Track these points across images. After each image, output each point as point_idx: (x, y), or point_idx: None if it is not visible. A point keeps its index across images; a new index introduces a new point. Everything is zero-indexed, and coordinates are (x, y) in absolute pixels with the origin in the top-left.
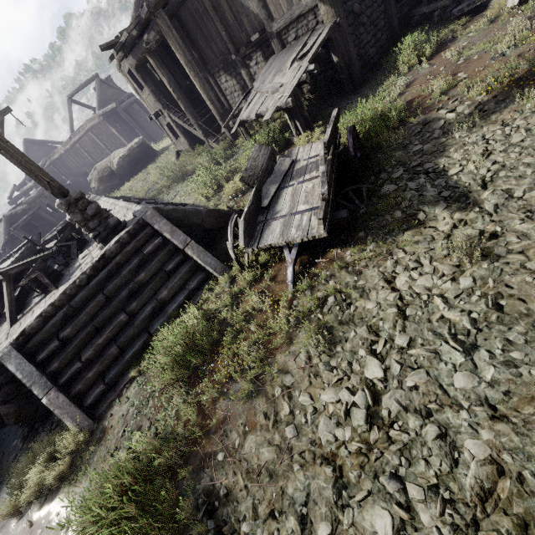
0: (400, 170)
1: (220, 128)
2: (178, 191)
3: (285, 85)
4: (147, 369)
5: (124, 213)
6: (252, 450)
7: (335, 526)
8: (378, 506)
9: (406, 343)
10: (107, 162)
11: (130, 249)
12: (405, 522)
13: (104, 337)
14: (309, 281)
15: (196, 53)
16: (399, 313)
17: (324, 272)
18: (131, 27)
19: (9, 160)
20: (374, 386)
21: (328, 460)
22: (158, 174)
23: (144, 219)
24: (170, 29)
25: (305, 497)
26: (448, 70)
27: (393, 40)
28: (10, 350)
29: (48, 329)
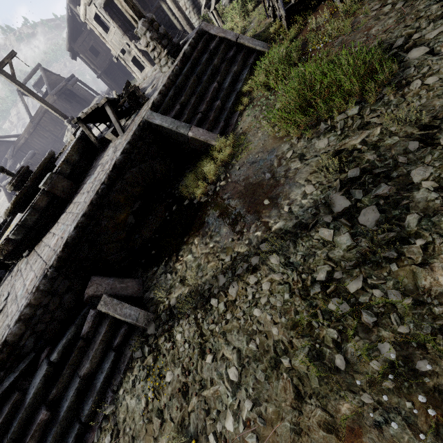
0: None
1: None
2: None
3: None
4: (248, 104)
5: None
6: (379, 28)
7: None
8: None
9: None
10: None
11: (200, 49)
12: None
13: (209, 97)
14: None
15: None
16: None
17: None
18: None
19: None
20: None
21: None
22: None
23: (201, 29)
24: None
25: None
26: None
27: None
28: (151, 113)
29: (168, 101)
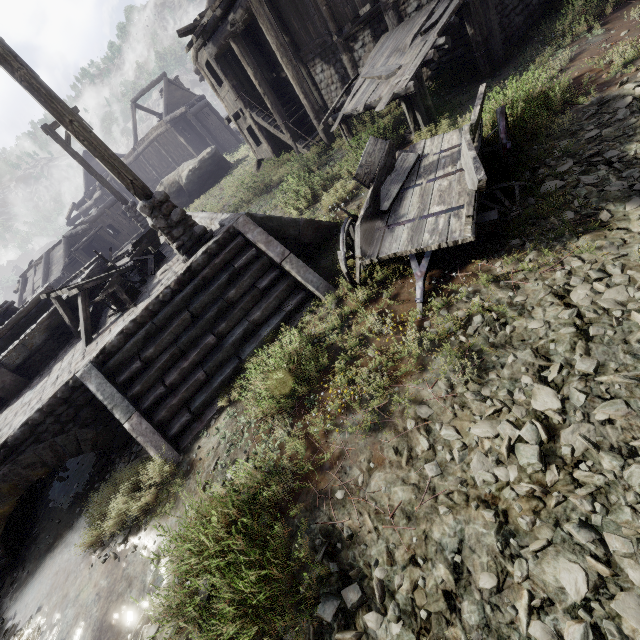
0: (569, 163)
1: (310, 131)
2: (261, 205)
3: (405, 66)
4: (238, 399)
5: (207, 224)
6: (381, 489)
7: (502, 578)
8: (563, 558)
9: (593, 368)
10: (175, 176)
11: (219, 262)
12: (604, 579)
13: (189, 360)
14: (445, 298)
15: (288, 36)
16: (579, 334)
17: (466, 287)
18: (216, 4)
19: (92, 153)
20: (546, 419)
21: (486, 503)
22: (237, 186)
23: (235, 227)
24: (261, 5)
25: (457, 544)
26: (634, 34)
27: (546, 6)
28: (90, 368)
29: (129, 348)
